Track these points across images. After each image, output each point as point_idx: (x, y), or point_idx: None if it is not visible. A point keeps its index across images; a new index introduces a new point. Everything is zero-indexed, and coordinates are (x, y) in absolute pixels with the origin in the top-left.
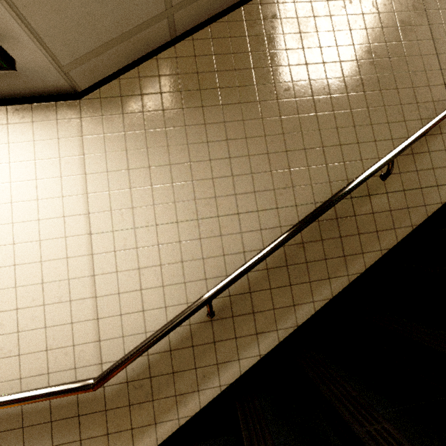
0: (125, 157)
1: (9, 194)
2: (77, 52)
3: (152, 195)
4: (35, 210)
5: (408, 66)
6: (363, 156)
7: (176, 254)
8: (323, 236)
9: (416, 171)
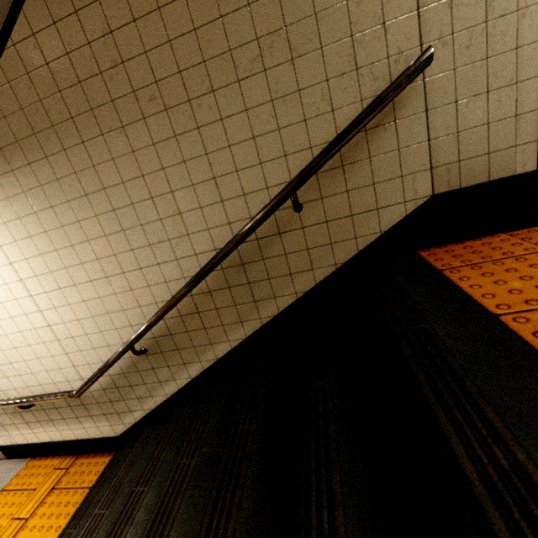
0: (21, 225)
1: None
2: None
3: (60, 259)
4: None
5: None
6: (269, 182)
7: (101, 307)
8: (230, 284)
9: (346, 192)
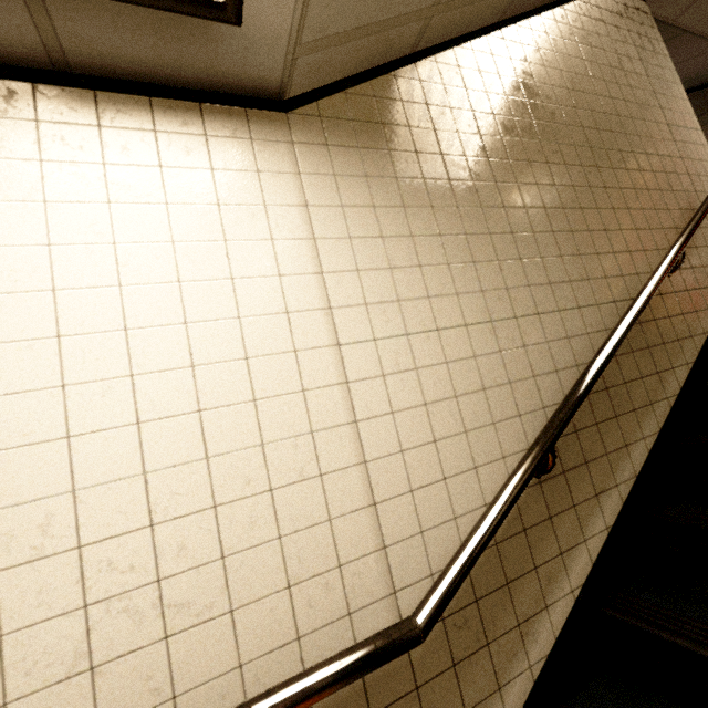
0: (373, 217)
1: (171, 264)
2: (326, 27)
3: (423, 281)
4: (229, 299)
5: (655, 148)
6: (644, 246)
7: (474, 376)
8: (632, 347)
9: (691, 269)
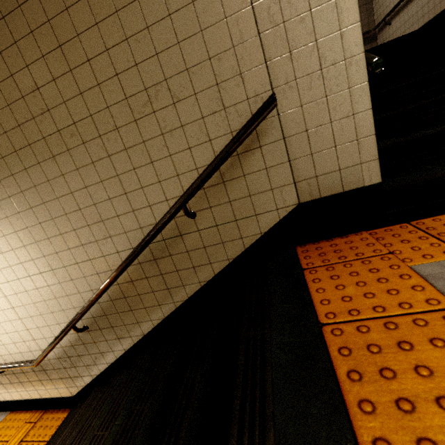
0: None
1: None
2: None
3: (16, 256)
4: None
5: (207, 47)
6: (168, 195)
7: (50, 293)
8: (147, 275)
9: (229, 202)
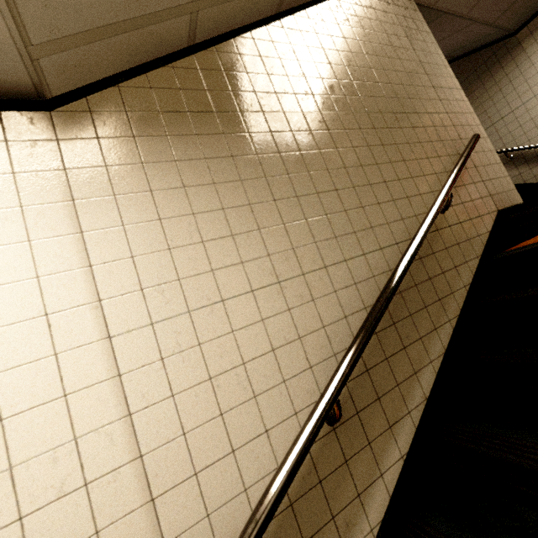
0: (150, 201)
1: None
2: (61, 26)
3: (206, 255)
4: None
5: (424, 107)
6: (420, 190)
7: (262, 339)
8: (415, 280)
9: (462, 204)
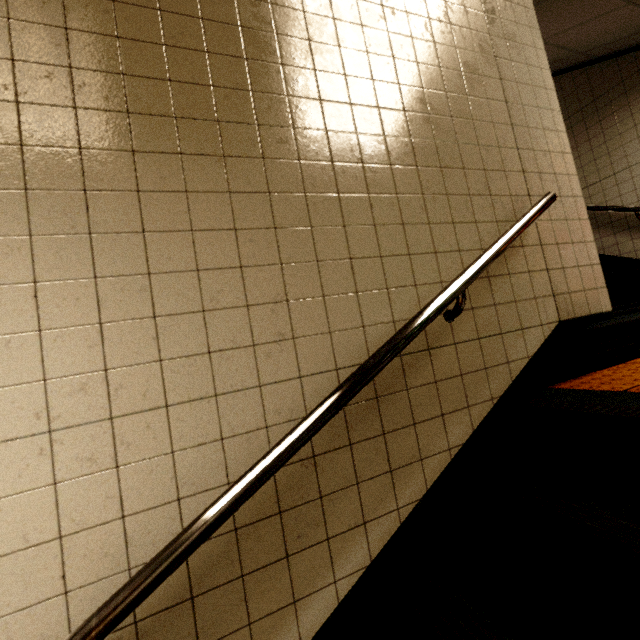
0: None
1: None
2: None
3: None
4: None
5: (477, 136)
6: (418, 278)
7: None
8: (353, 436)
9: (494, 306)
